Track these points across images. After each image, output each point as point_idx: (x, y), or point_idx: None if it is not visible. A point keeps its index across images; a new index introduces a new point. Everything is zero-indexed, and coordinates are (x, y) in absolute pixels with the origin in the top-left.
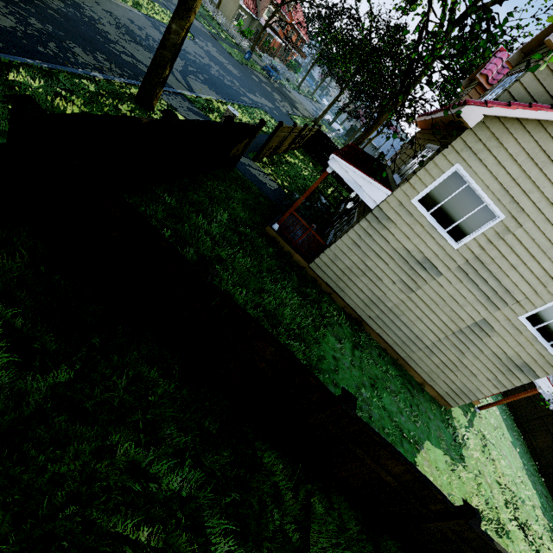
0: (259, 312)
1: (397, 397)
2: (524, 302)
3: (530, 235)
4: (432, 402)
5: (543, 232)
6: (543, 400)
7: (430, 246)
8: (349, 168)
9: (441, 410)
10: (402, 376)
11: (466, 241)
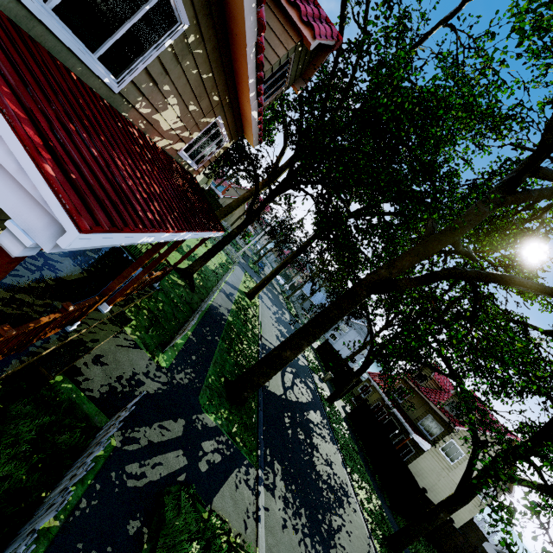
0: None
1: None
2: None
3: None
4: None
5: None
6: None
7: (444, 464)
8: (419, 438)
9: None
10: None
11: (455, 462)
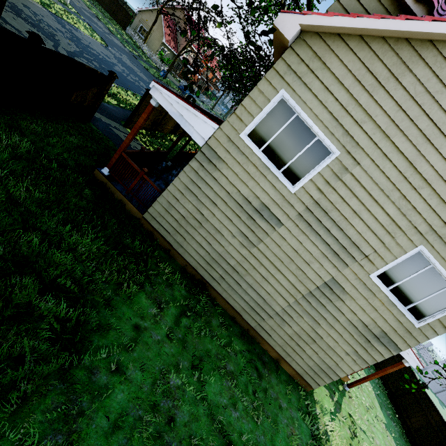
0: (0, 255)
1: (233, 382)
2: (373, 257)
3: (369, 174)
4: (289, 383)
5: (382, 171)
6: (413, 372)
7: (266, 190)
8: (172, 98)
9: (300, 393)
10: (251, 350)
11: (302, 183)
